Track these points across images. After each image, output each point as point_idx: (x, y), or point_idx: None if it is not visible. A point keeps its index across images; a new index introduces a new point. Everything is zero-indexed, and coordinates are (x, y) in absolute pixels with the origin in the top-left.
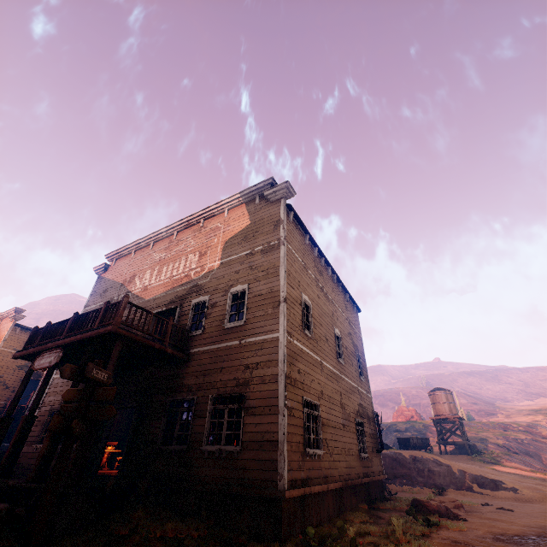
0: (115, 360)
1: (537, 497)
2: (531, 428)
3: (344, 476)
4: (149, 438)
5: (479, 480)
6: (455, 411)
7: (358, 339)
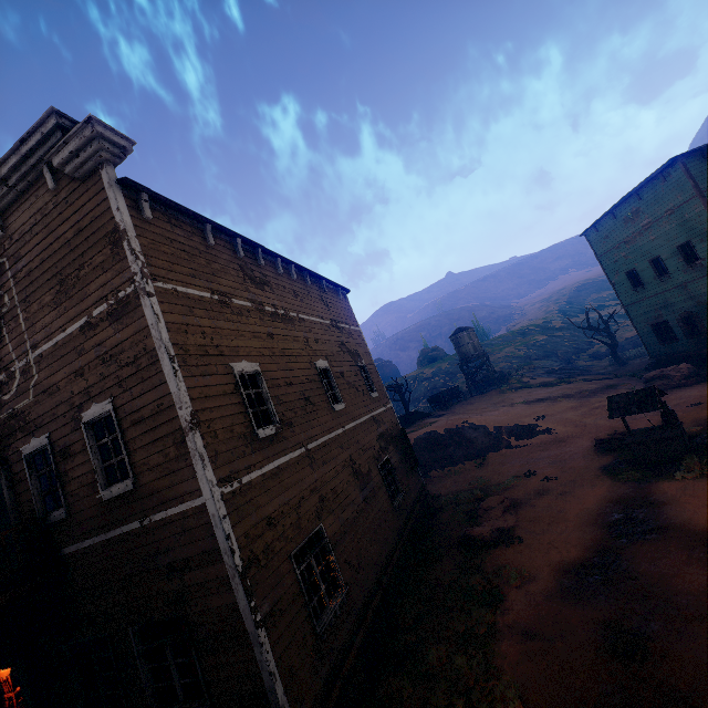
0: None
1: (569, 432)
2: (546, 326)
3: (381, 568)
4: None
5: (516, 432)
6: (479, 348)
7: (356, 339)
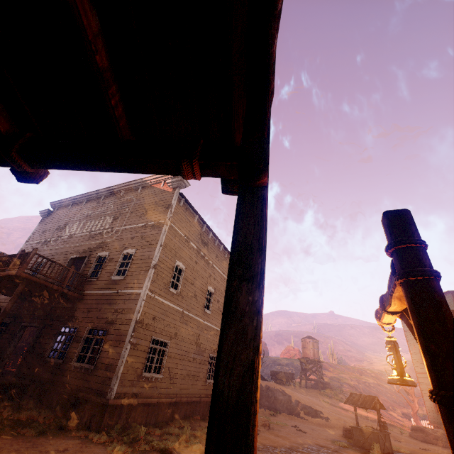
0: (17, 294)
1: (338, 425)
2: (380, 375)
3: (181, 394)
4: (41, 351)
5: (307, 409)
6: (317, 356)
7: None
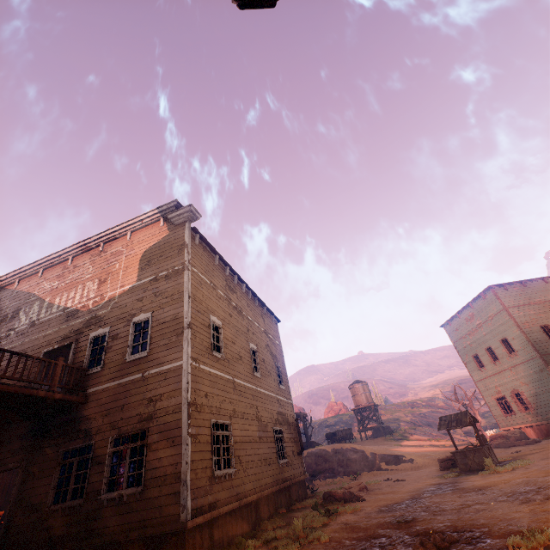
0: None
1: (426, 462)
2: (430, 402)
3: (260, 487)
4: (36, 500)
5: (386, 458)
6: (370, 399)
7: (278, 349)
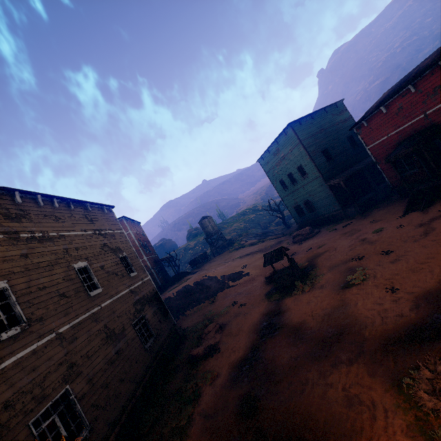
0: None
1: (257, 273)
2: (255, 208)
3: (130, 397)
4: None
5: (232, 277)
6: (215, 228)
7: (119, 239)
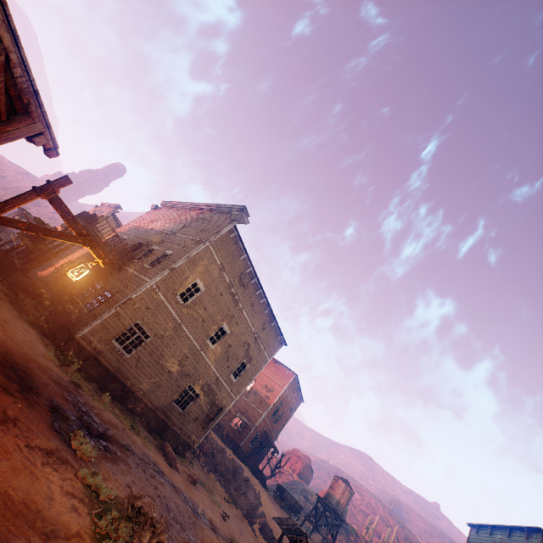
0: None
1: None
2: None
3: (139, 389)
4: (77, 291)
5: (266, 528)
6: (341, 508)
7: (260, 357)
